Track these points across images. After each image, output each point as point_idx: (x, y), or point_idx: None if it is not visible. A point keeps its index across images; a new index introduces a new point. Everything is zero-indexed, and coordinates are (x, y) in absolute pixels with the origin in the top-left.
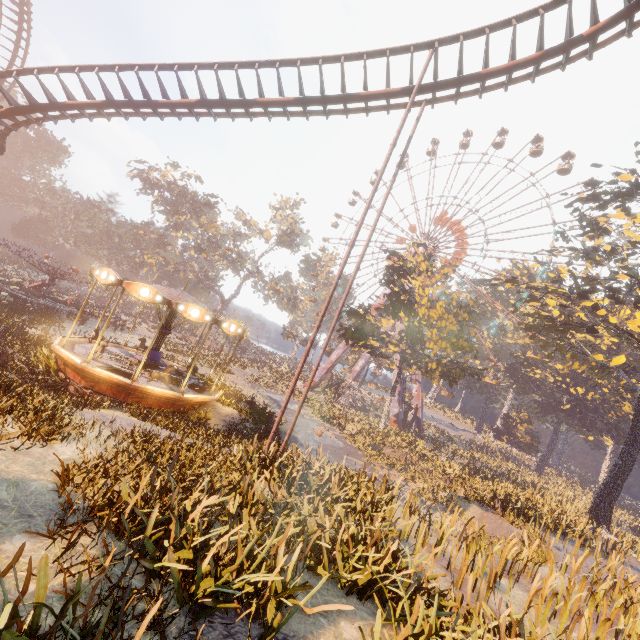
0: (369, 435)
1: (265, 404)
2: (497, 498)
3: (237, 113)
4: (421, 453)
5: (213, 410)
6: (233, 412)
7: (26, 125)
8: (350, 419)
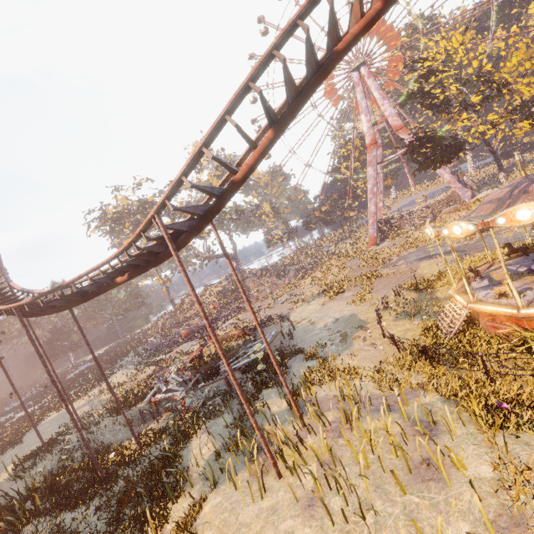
0: None
1: None
2: None
3: None
4: None
5: None
6: None
7: None
8: None
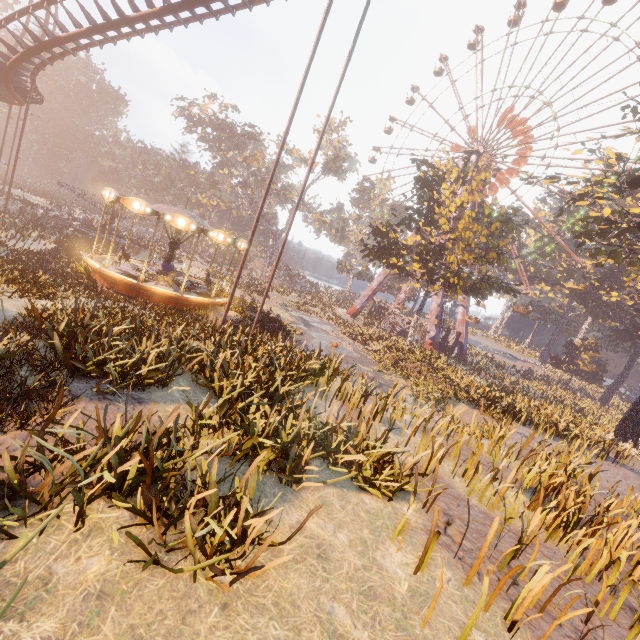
0: (391, 351)
1: (278, 315)
2: (486, 398)
3: (204, 14)
4: (441, 368)
5: (215, 311)
6: (234, 314)
7: (43, 67)
8: (375, 337)
